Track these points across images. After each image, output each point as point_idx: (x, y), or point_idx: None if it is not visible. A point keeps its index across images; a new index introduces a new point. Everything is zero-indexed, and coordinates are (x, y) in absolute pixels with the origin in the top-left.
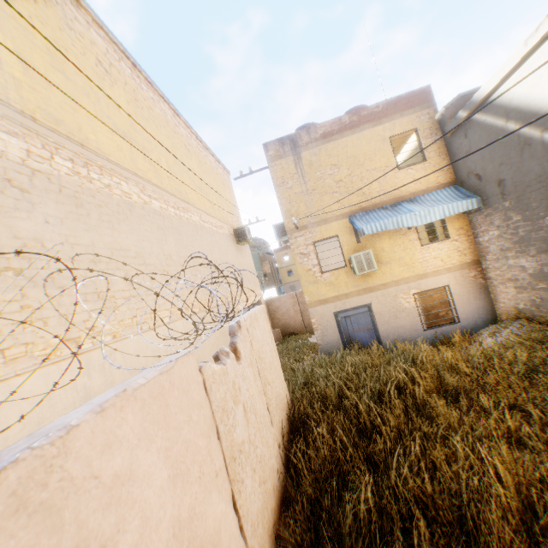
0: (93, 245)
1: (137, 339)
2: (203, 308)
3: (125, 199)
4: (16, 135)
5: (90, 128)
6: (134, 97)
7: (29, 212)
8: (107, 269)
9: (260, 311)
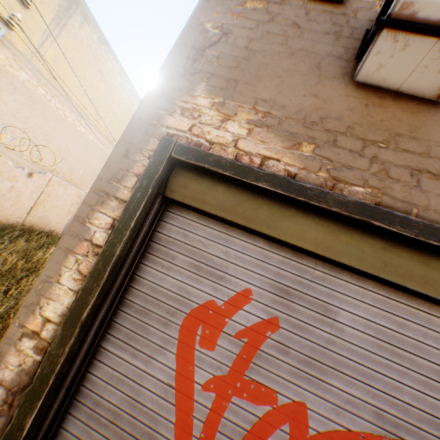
0: (29, 118)
1: (17, 157)
2: (71, 183)
3: (63, 117)
4: (29, 75)
5: (69, 88)
6: (114, 90)
7: (12, 94)
8: (27, 128)
9: (76, 189)
